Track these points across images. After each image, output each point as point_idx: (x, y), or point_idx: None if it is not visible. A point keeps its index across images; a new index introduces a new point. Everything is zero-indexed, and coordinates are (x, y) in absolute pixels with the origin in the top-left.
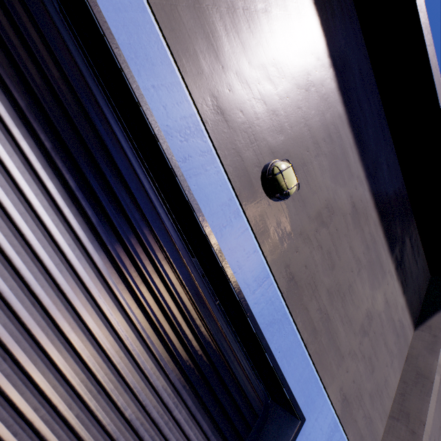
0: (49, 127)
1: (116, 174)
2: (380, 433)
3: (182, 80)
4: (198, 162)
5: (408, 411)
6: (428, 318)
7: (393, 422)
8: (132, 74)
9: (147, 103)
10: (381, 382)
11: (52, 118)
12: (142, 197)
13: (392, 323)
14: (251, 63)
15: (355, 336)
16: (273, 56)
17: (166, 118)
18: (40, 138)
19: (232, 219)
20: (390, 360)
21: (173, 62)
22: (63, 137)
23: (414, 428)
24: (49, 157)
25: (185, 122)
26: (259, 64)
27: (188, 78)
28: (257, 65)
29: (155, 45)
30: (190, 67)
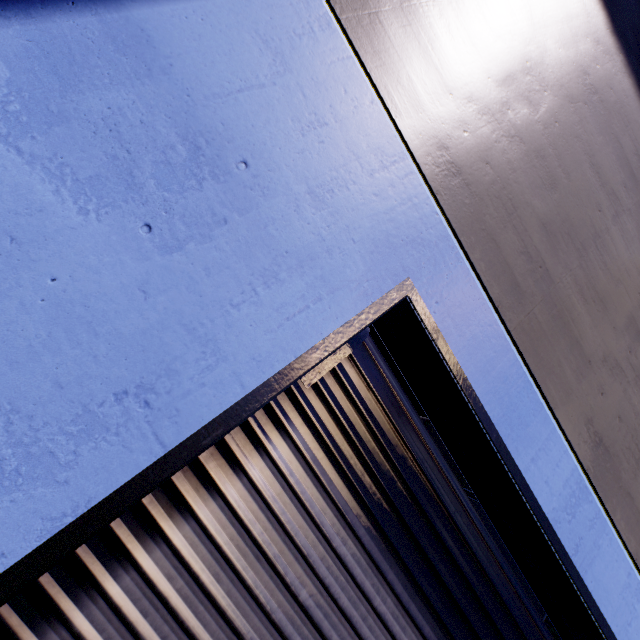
0: (408, 538)
1: (473, 565)
2: None
3: (554, 421)
4: (589, 539)
5: None
6: None
7: None
8: (513, 460)
9: (531, 491)
10: None
11: (409, 524)
12: (500, 580)
13: None
14: (616, 324)
15: None
16: (637, 288)
17: (550, 498)
18: (403, 559)
19: (635, 605)
20: None
21: (542, 401)
22: (422, 543)
23: None
24: (414, 581)
25: (568, 486)
26: (624, 317)
27: (560, 414)
28: (622, 320)
29: (524, 393)
30: (559, 393)
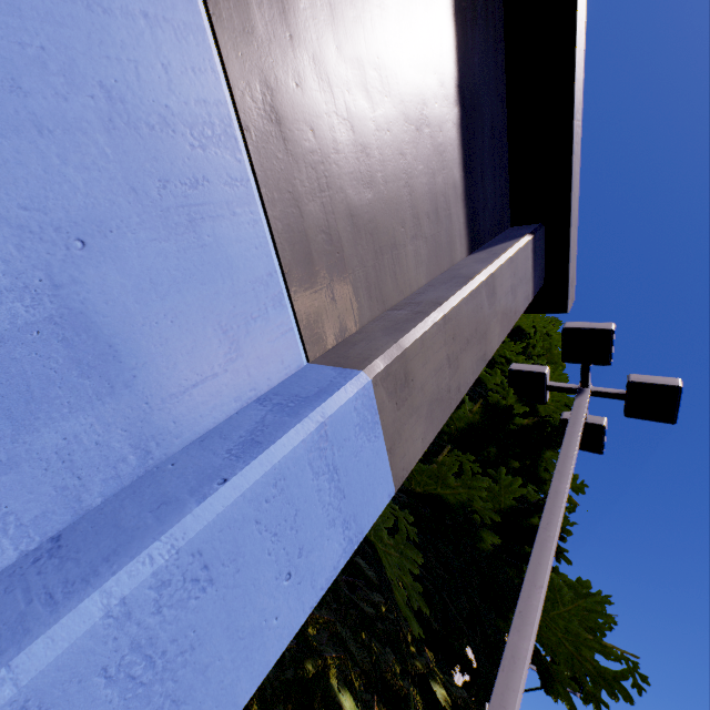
0: None
1: None
2: (360, 314)
3: None
4: None
5: (423, 301)
6: (493, 247)
7: (392, 313)
8: None
9: None
10: (384, 237)
11: None
12: None
13: (431, 180)
14: None
15: (337, 57)
16: None
17: None
18: None
19: None
20: (413, 229)
21: None
22: None
23: (424, 310)
24: None
25: None
26: None
27: None
28: None
29: None
30: None
